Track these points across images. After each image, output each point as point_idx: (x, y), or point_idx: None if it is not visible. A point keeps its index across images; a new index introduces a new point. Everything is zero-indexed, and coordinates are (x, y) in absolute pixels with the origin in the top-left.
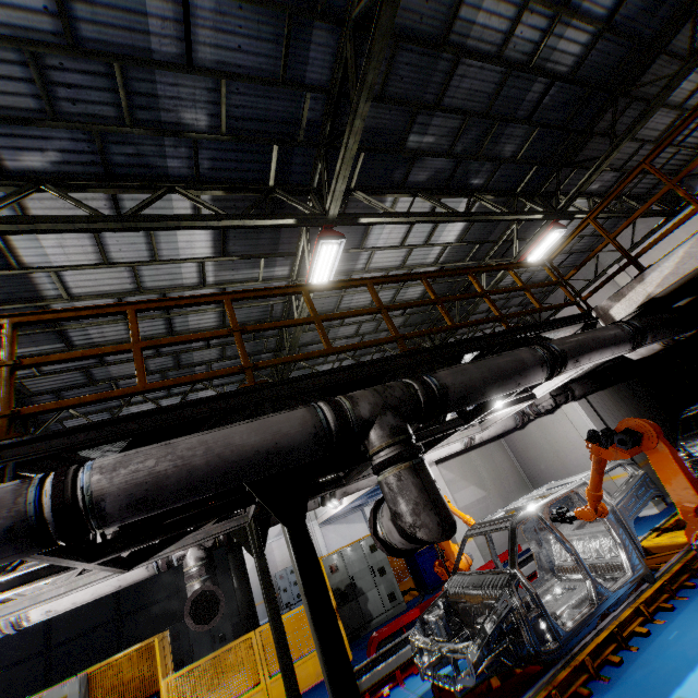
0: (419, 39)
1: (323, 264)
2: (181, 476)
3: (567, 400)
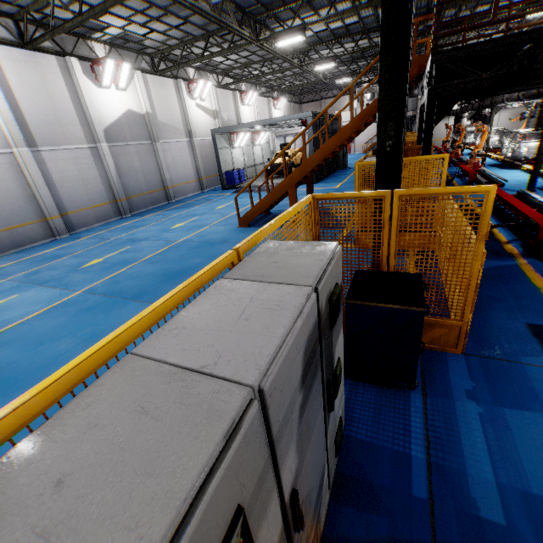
0: None
1: None
2: None
3: None
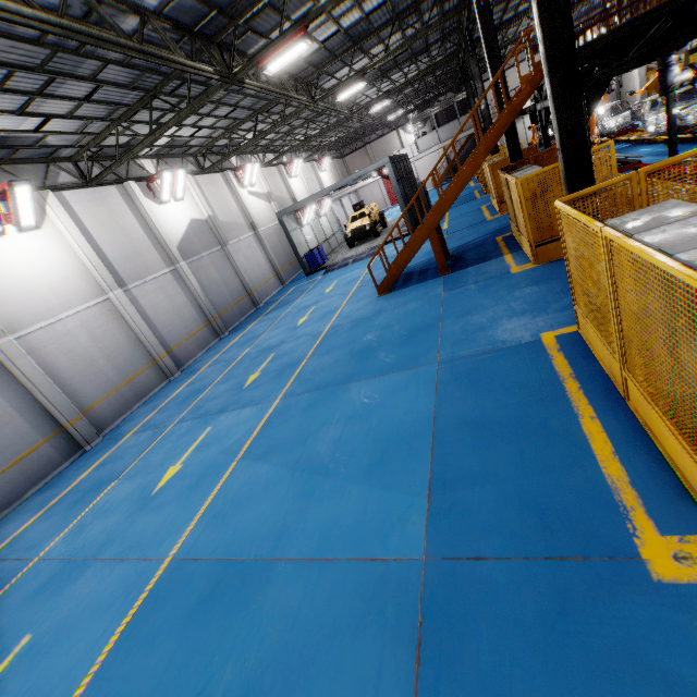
0: None
1: None
2: None
3: None
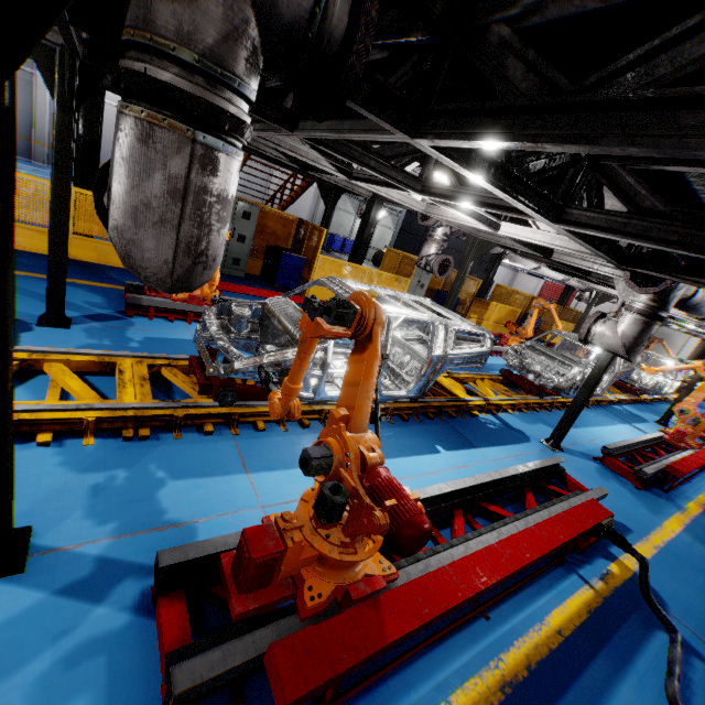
0: None
1: None
2: None
3: None
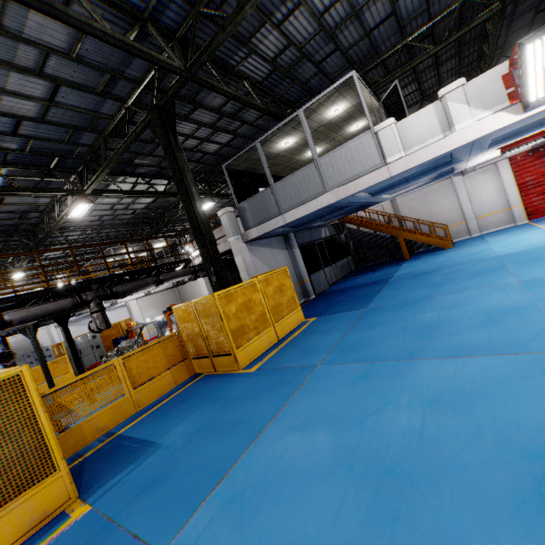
0: (139, 140)
1: (79, 209)
2: (34, 316)
3: (196, 278)
